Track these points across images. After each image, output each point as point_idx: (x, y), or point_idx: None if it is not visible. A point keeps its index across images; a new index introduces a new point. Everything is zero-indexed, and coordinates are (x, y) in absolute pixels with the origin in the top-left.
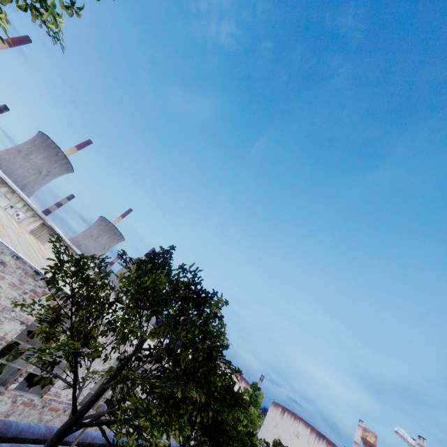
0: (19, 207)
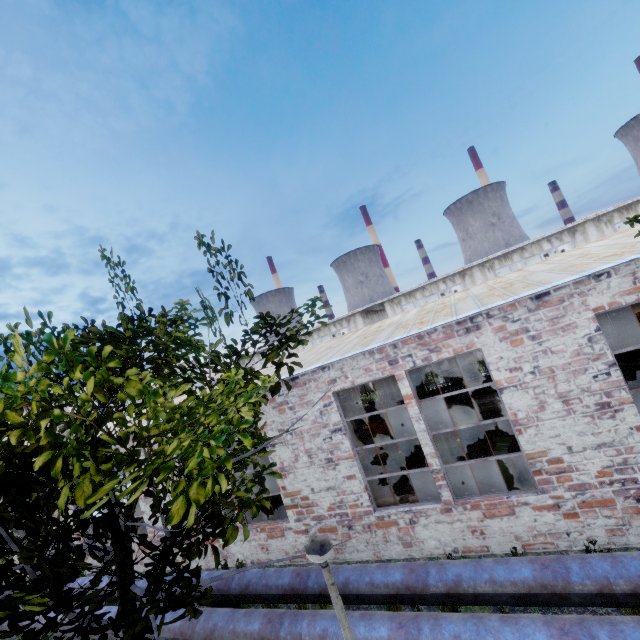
0: (335, 330)
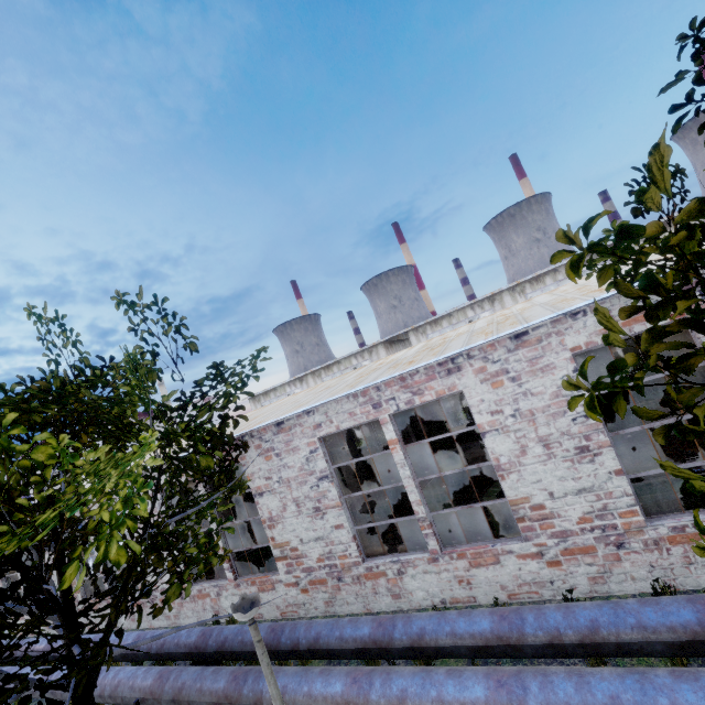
0: (356, 362)
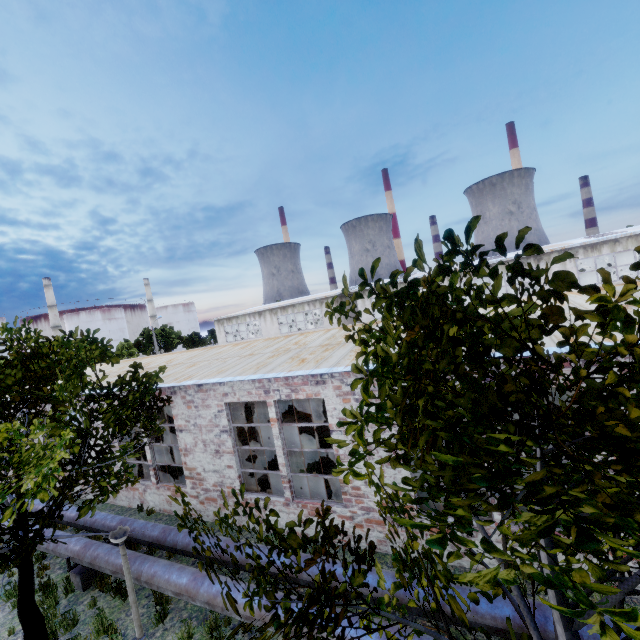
0: (308, 309)
